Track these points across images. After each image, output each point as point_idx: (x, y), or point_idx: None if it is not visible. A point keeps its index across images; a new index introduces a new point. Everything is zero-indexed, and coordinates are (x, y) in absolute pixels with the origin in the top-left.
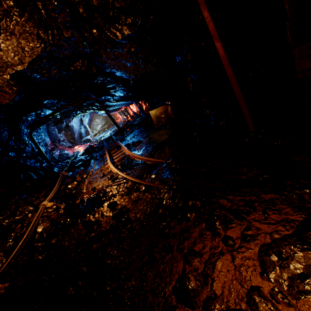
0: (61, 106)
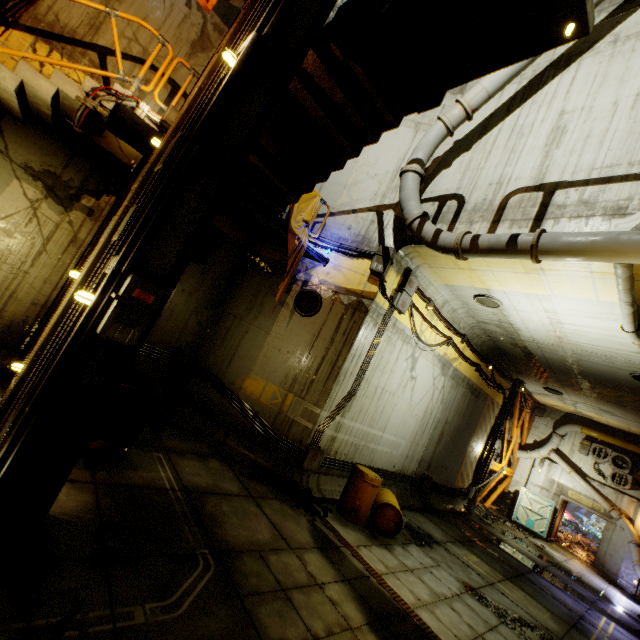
0: None
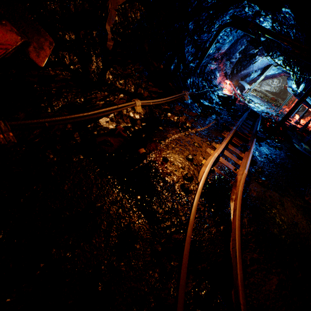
0: (284, 34)
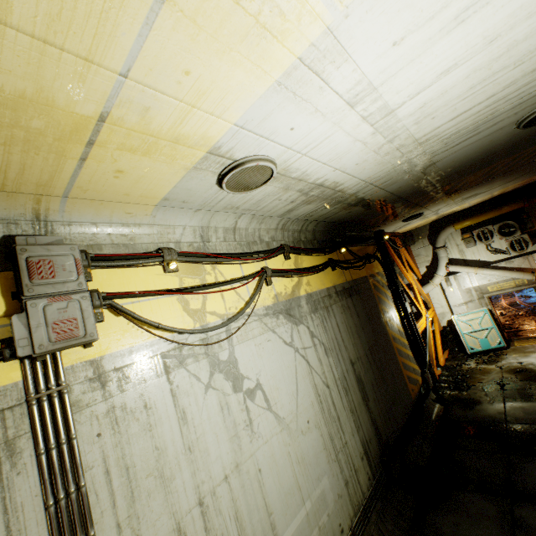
0: None
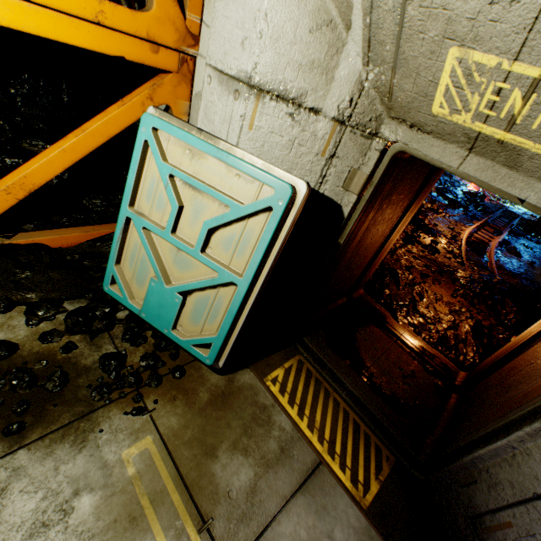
0: None
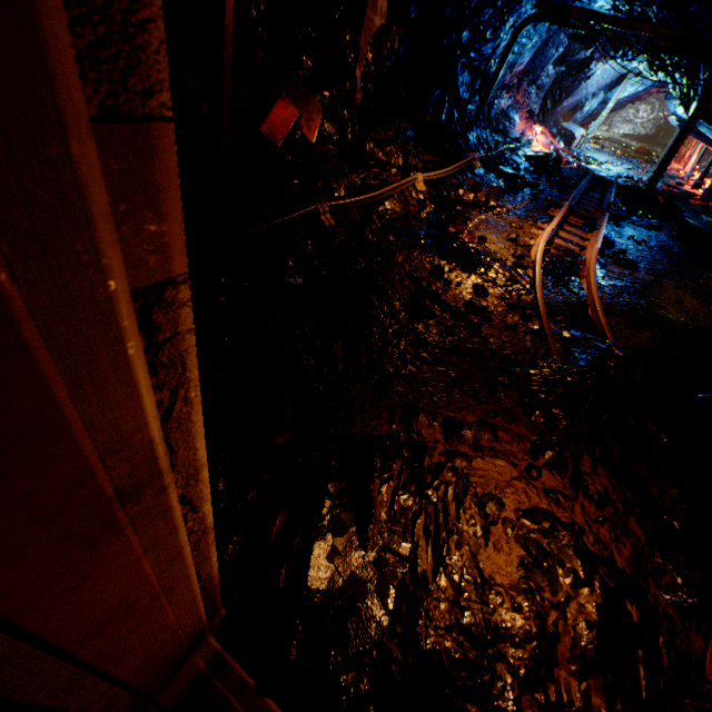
0: (639, 16)
